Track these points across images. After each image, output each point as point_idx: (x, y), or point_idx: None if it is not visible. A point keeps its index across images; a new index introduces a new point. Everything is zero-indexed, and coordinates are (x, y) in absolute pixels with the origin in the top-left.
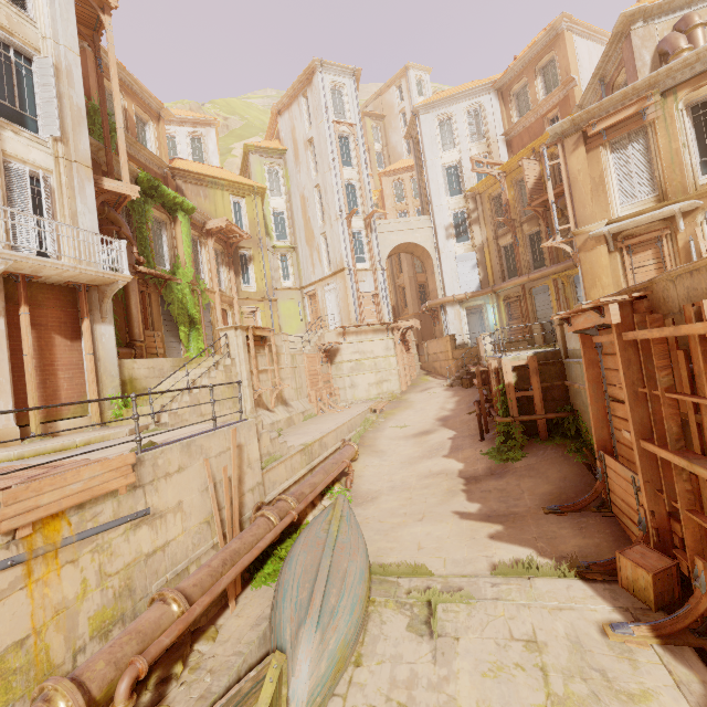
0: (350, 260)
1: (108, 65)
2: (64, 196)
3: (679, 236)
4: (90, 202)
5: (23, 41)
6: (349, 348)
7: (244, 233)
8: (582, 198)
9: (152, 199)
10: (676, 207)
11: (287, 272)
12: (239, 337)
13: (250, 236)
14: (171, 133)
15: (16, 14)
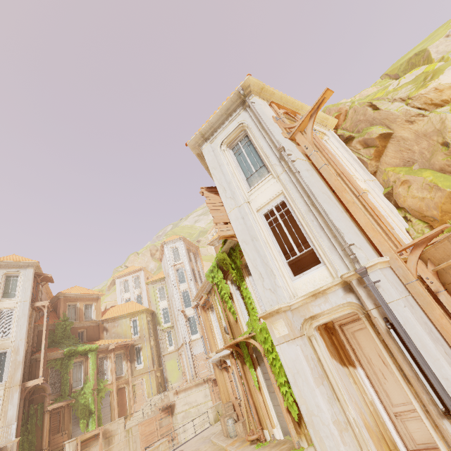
0: (187, 335)
1: (72, 296)
2: (4, 405)
3: (231, 368)
4: (15, 401)
5: (4, 349)
6: (181, 402)
7: (131, 341)
8: (208, 336)
9: (74, 356)
10: (217, 357)
11: (171, 340)
12: (71, 447)
13: (135, 340)
14: (126, 279)
15: (3, 340)
